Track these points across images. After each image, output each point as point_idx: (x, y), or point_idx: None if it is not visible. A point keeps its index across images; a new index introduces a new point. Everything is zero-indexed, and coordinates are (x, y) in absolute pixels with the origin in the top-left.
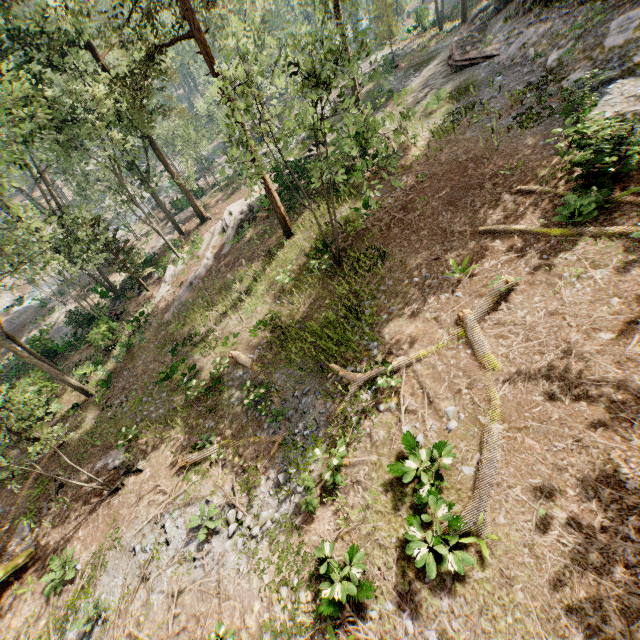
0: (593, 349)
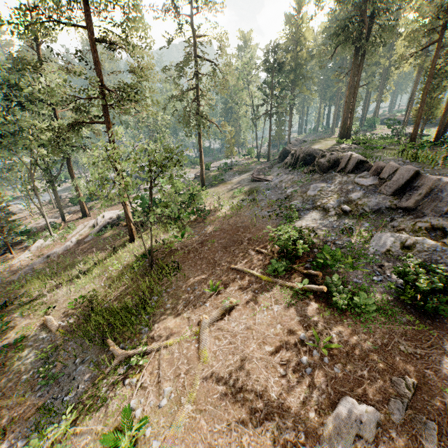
0: (259, 356)
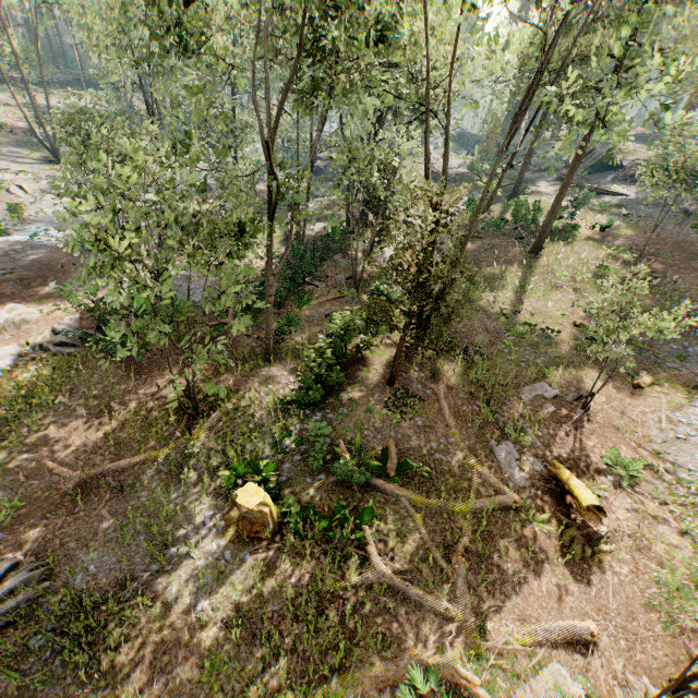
0: None
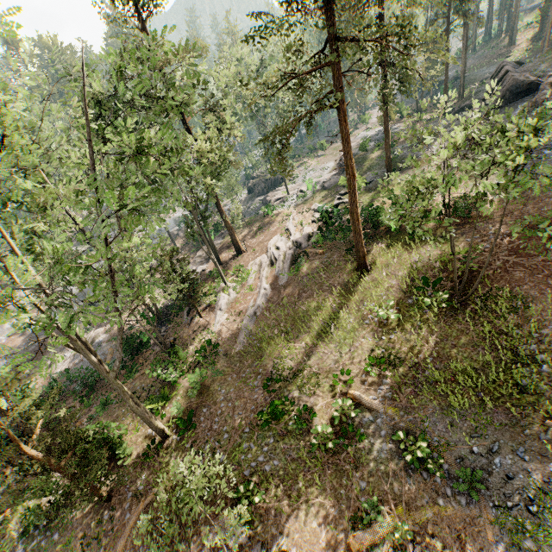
0: None
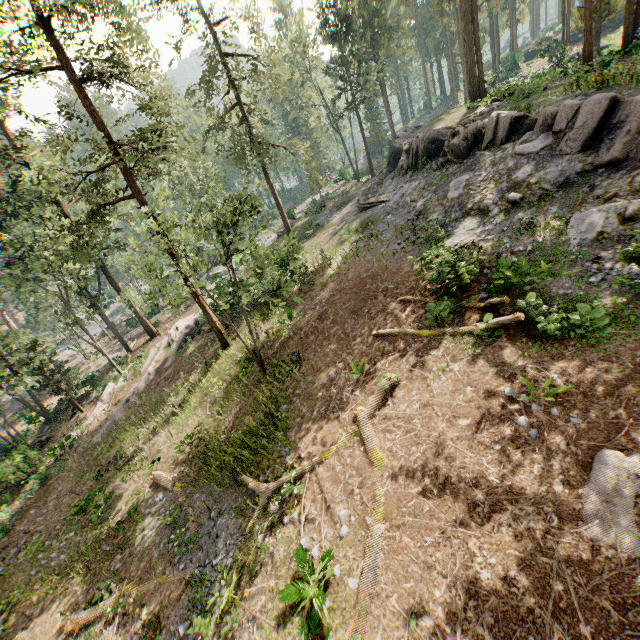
0: (455, 436)
